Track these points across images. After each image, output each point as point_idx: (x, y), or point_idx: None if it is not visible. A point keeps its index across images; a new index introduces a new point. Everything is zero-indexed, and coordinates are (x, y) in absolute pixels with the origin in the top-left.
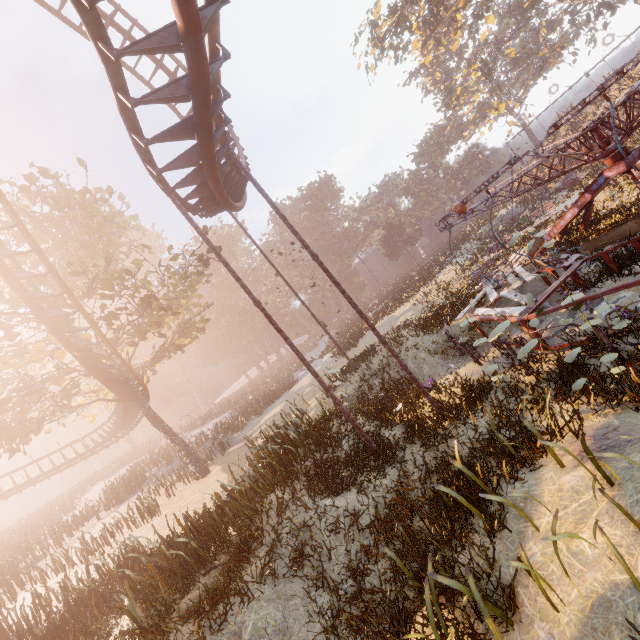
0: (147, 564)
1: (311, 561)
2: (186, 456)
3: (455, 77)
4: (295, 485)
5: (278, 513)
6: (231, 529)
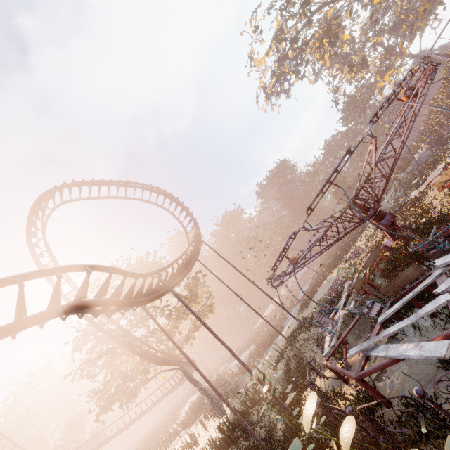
0: None
1: None
2: (210, 402)
3: (352, 57)
4: None
5: None
6: None
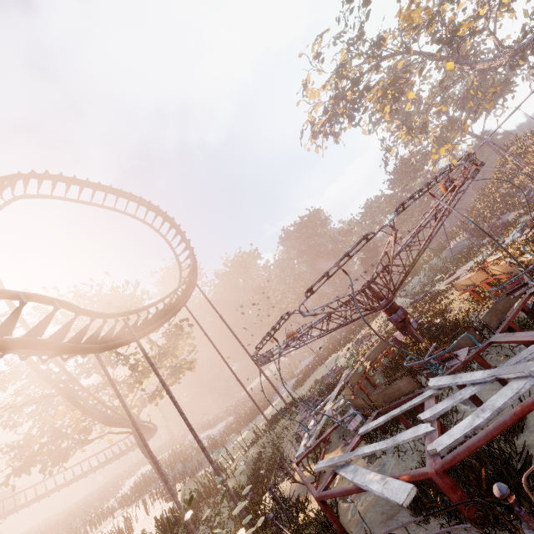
0: None
1: None
2: (161, 481)
3: (415, 117)
4: None
5: None
6: None
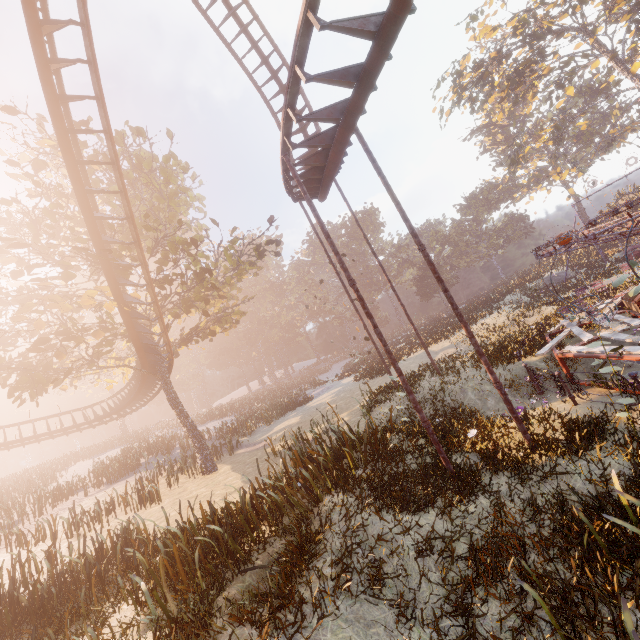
0: (173, 546)
1: (390, 584)
2: (197, 446)
3: (514, 142)
4: (357, 492)
5: (345, 518)
6: (264, 530)
